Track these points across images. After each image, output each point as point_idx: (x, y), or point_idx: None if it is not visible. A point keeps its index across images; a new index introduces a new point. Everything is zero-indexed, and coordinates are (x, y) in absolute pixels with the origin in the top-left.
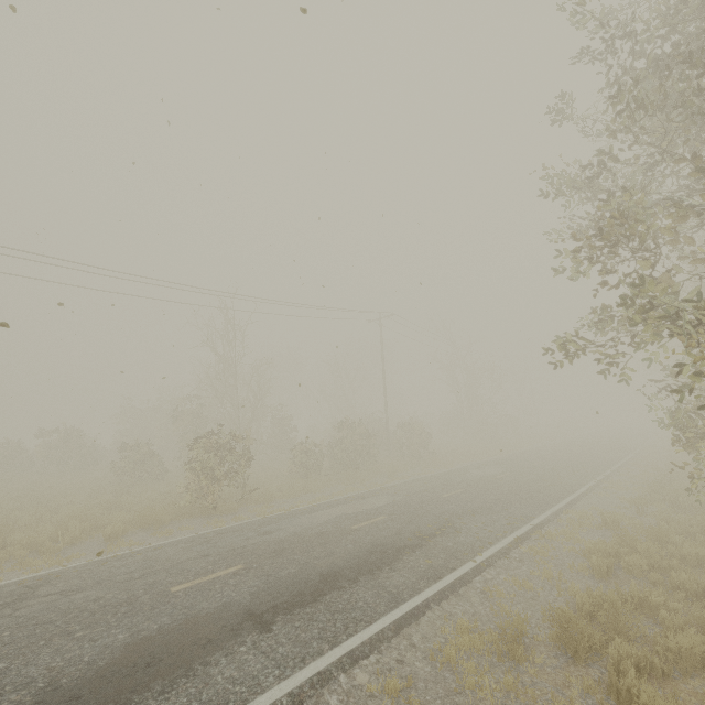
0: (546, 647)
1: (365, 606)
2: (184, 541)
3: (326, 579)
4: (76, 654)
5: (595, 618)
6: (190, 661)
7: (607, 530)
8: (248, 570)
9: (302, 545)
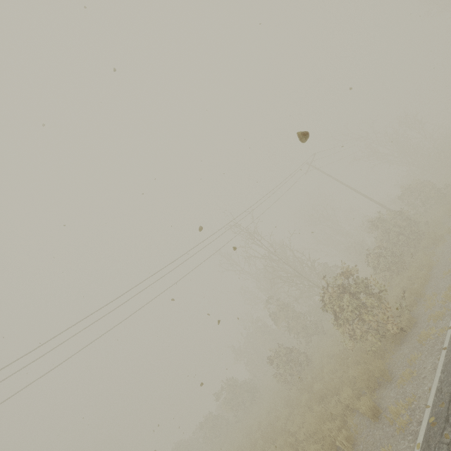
0: None
1: None
2: None
3: None
4: None
5: None
6: None
7: None
8: None
9: None
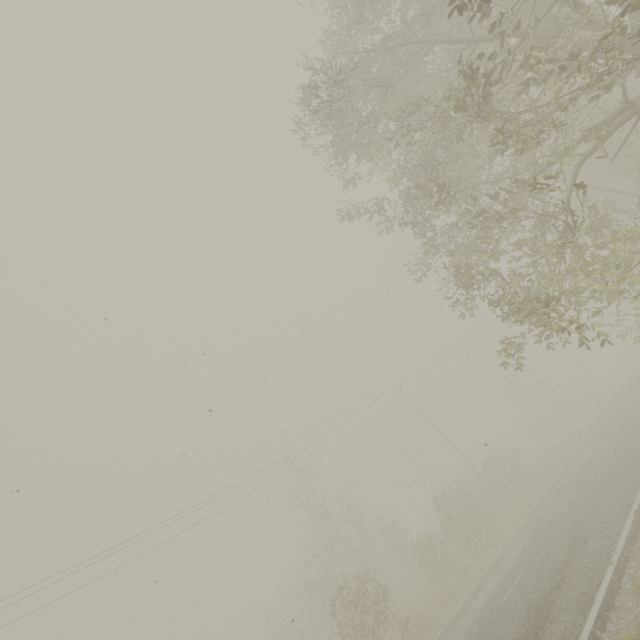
0: None
1: None
2: None
3: None
4: None
5: None
6: None
7: None
8: None
9: None
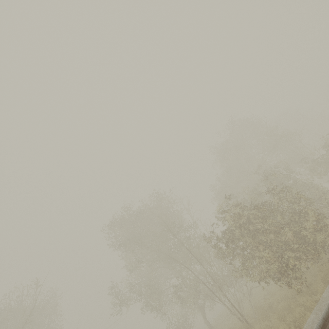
0: None
1: None
2: None
3: None
4: None
5: None
6: None
7: None
8: None
9: None
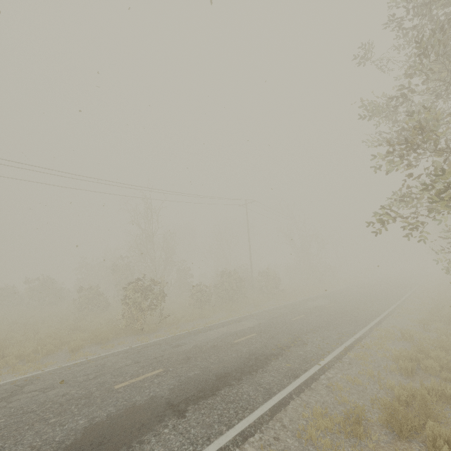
0: (378, 427)
1: (248, 398)
2: (122, 352)
3: (220, 379)
4: (50, 436)
5: (408, 405)
6: (129, 440)
7: (405, 341)
8: (166, 372)
9: (201, 354)
